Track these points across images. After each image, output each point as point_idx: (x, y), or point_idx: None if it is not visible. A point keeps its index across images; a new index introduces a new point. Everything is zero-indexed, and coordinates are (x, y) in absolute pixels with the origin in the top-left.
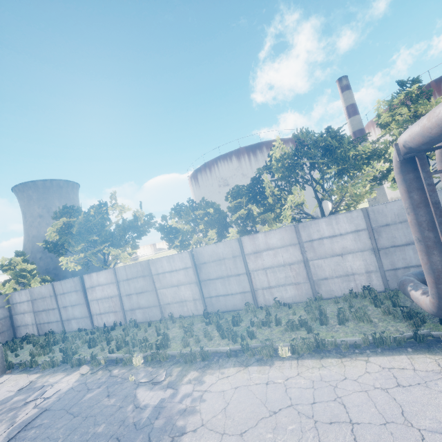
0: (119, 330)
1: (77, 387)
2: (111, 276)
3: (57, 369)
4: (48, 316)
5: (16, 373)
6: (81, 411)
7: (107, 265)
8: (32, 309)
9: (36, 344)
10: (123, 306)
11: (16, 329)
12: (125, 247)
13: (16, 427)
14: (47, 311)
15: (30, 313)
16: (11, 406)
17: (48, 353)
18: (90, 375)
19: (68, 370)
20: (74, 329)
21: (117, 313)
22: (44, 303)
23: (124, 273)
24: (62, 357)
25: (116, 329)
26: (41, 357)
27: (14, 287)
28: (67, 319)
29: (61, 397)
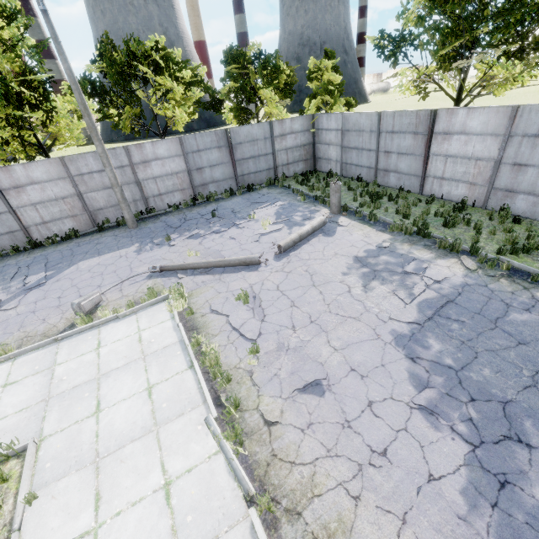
0: (476, 214)
1: (477, 287)
2: (499, 121)
3: (413, 240)
4: (359, 158)
5: (354, 220)
6: (526, 339)
7: (465, 96)
8: (340, 143)
9: (354, 189)
10: (493, 181)
11: (317, 160)
12: (527, 61)
13: (422, 304)
14: (360, 151)
15: (336, 147)
16: (386, 266)
17: (378, 208)
18: (486, 277)
19: (434, 250)
20: (390, 185)
21: (474, 186)
22: (358, 139)
23: (537, 122)
24: (417, 227)
25: (466, 209)
26: (370, 210)
27: (317, 107)
28: (384, 169)
29: (460, 292)
